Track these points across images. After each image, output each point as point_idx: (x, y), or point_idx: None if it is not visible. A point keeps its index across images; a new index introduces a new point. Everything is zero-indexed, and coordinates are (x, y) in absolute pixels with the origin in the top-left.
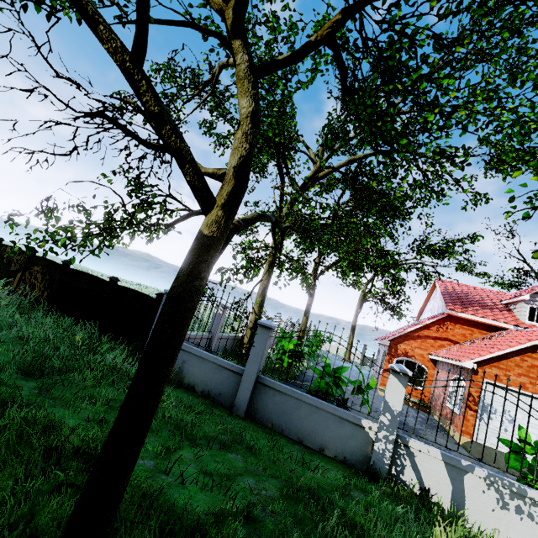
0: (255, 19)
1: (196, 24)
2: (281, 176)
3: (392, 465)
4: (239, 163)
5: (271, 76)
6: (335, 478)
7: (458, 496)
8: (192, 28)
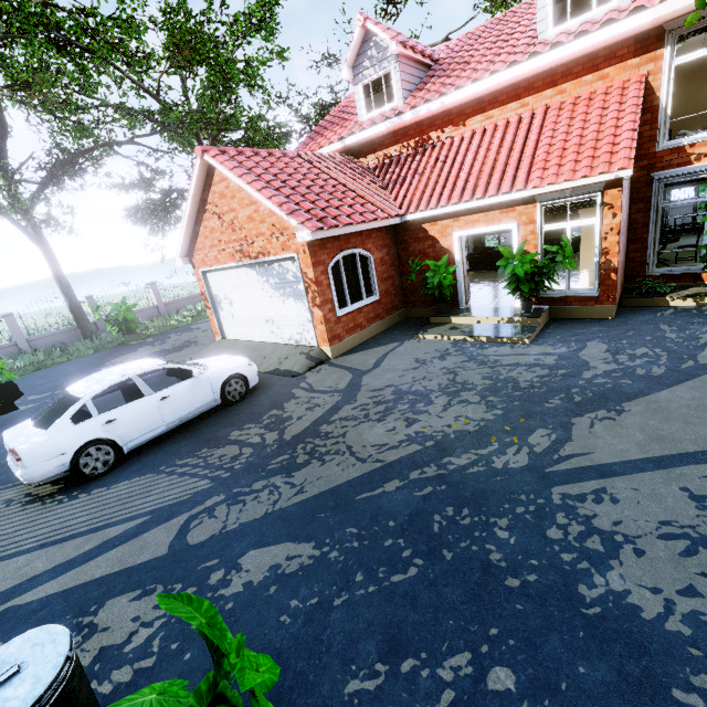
0: None
1: None
2: None
3: None
4: None
5: None
6: None
7: None
8: None
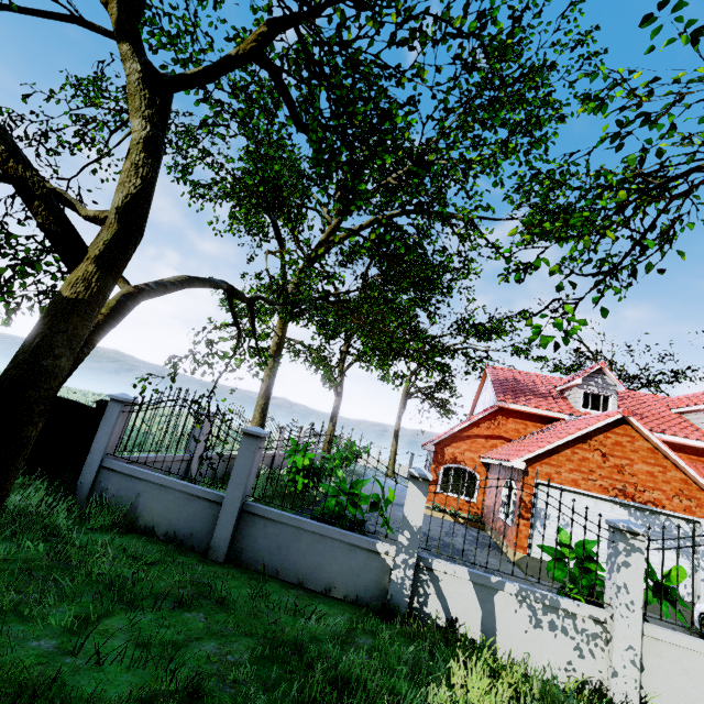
0: (195, 28)
1: (85, 21)
2: (278, 239)
3: (413, 596)
4: (125, 203)
5: (250, 108)
6: (334, 623)
7: (489, 621)
8: (80, 25)
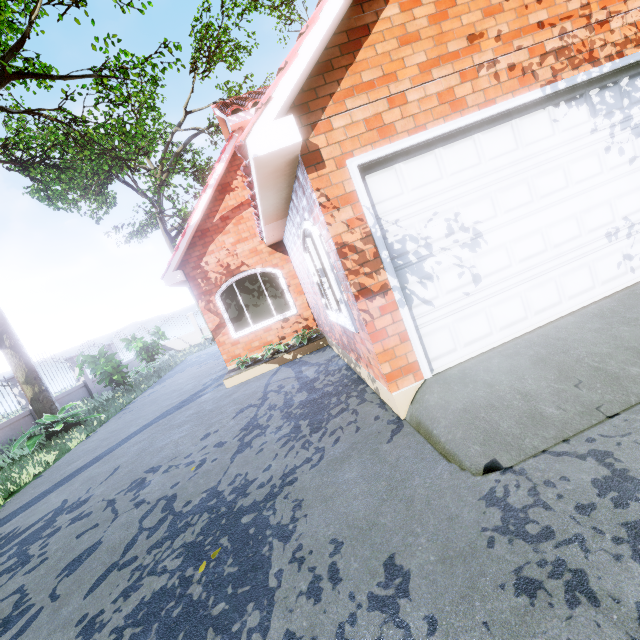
0: None
1: None
2: None
3: None
4: None
5: None
6: None
7: None
8: None
